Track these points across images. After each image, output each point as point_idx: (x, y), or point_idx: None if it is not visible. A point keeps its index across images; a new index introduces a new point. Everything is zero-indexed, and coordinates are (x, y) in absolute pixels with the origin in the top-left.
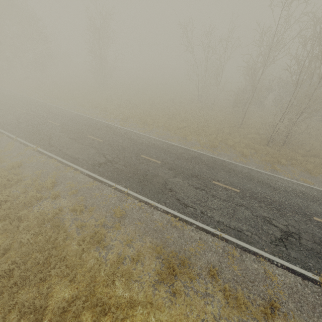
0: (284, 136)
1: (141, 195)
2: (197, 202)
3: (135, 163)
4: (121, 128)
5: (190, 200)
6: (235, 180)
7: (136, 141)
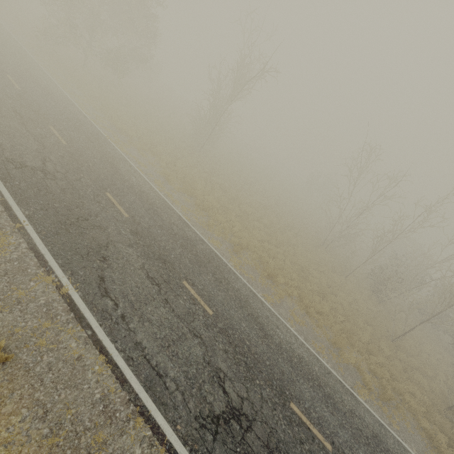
0: None
1: None
2: None
3: (287, 441)
4: (235, 274)
5: None
6: None
7: (270, 335)
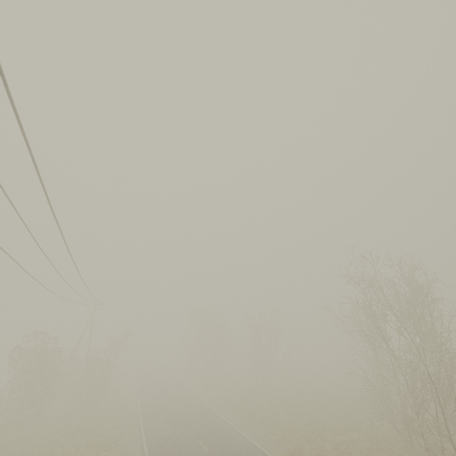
0: None
1: None
2: None
3: (184, 444)
4: (221, 417)
5: None
6: None
7: (216, 429)
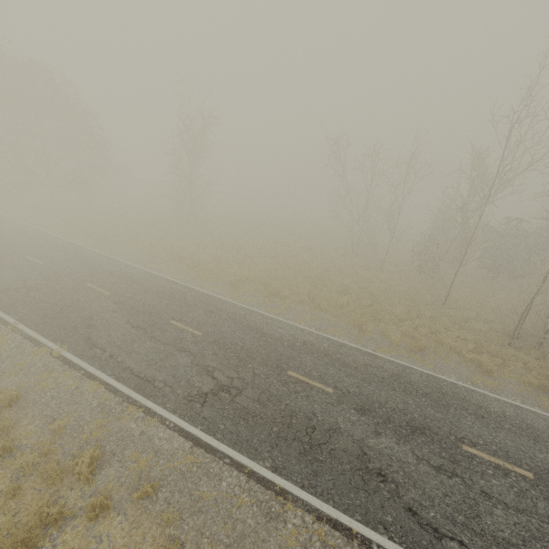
0: (539, 330)
1: (318, 498)
2: (458, 519)
3: (280, 394)
4: (231, 303)
5: (441, 512)
6: (505, 440)
7: (268, 334)
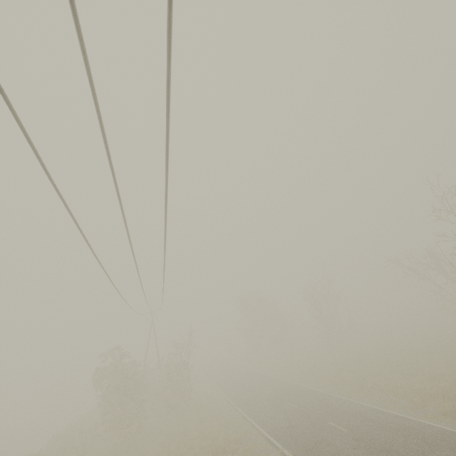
0: None
1: None
2: None
3: (315, 429)
4: (327, 393)
5: None
6: None
7: (334, 407)
